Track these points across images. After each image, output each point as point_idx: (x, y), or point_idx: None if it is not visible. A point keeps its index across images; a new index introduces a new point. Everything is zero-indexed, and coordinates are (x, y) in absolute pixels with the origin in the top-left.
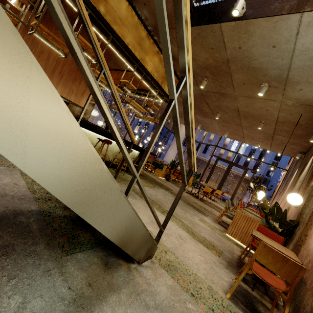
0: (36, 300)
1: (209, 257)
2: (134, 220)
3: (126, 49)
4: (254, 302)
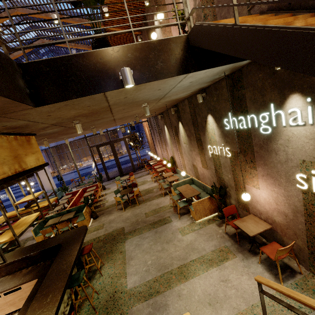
0: None
1: (240, 266)
2: None
3: None
4: (274, 262)
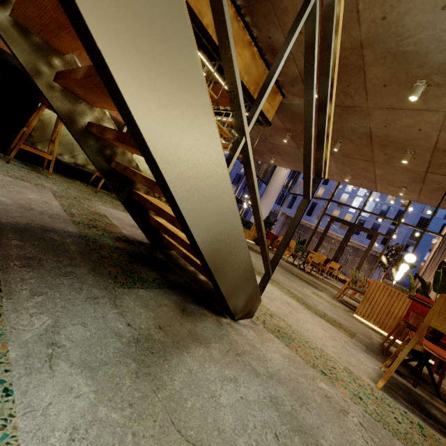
0: (76, 328)
1: (337, 335)
2: (235, 225)
3: (204, 34)
4: (422, 402)
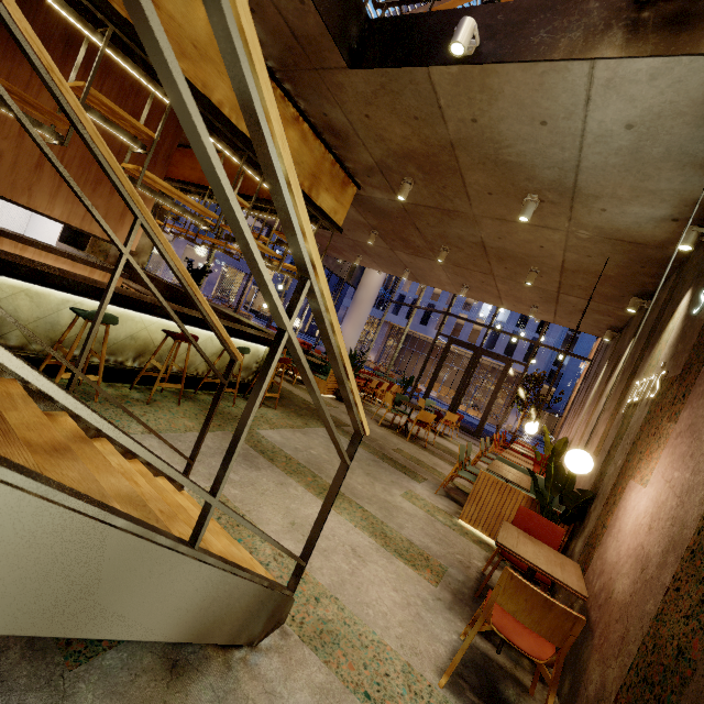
0: None
1: (415, 590)
2: (223, 582)
3: (216, 117)
4: (498, 680)
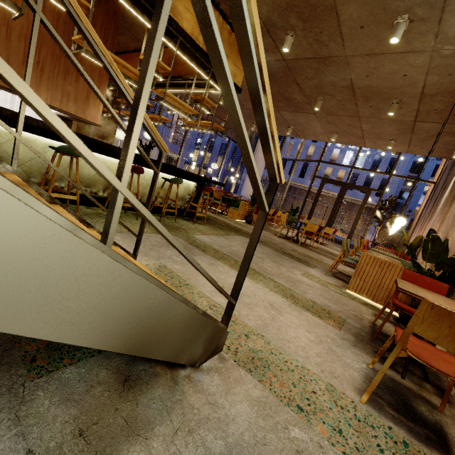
0: None
1: (324, 332)
2: (151, 296)
3: None
4: (409, 399)
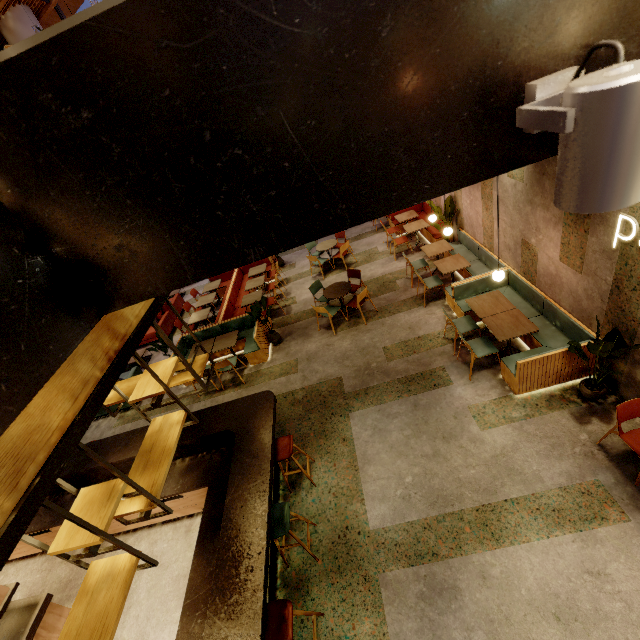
0: None
1: (639, 549)
2: None
3: None
4: None
